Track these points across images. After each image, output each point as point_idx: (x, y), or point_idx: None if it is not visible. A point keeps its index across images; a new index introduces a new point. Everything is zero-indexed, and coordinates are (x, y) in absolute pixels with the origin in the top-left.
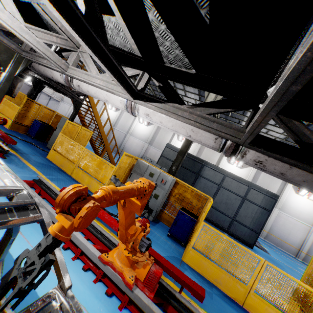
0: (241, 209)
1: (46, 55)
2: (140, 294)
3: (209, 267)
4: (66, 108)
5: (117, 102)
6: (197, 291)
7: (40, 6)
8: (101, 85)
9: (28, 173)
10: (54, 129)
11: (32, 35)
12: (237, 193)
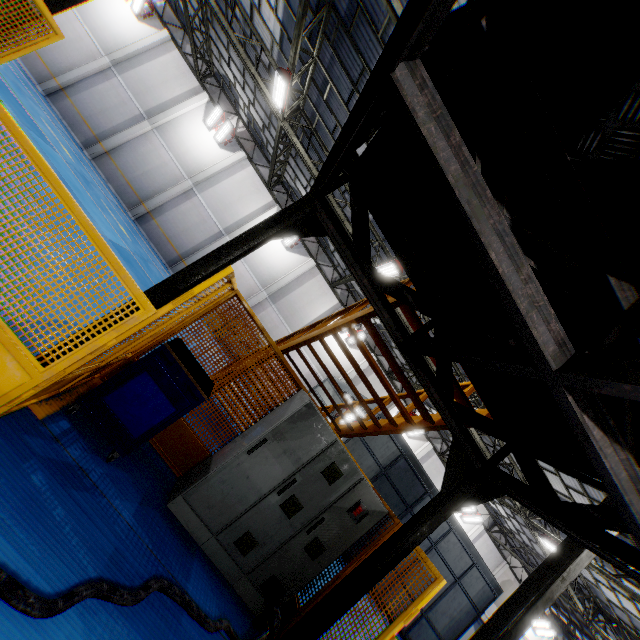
0: (444, 598)
1: None
2: None
3: None
4: None
5: None
6: None
7: None
8: None
9: None
10: None
11: None
12: (452, 568)
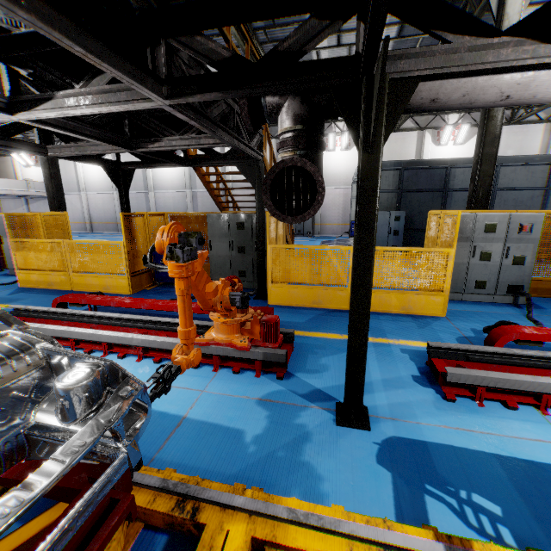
0: (546, 209)
1: None
2: None
3: None
4: (74, 203)
5: None
6: None
7: None
8: None
9: None
10: None
11: None
12: (531, 186)
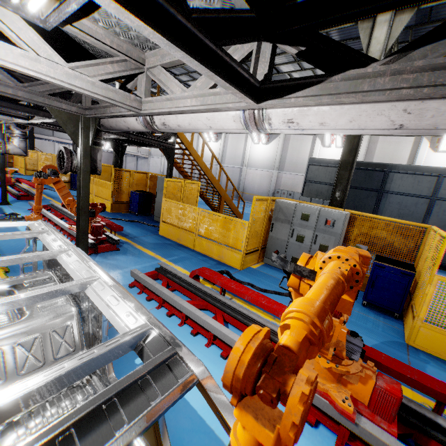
0: None
1: (109, 99)
2: (369, 426)
3: None
4: (157, 163)
5: (227, 124)
6: None
7: (75, 25)
8: (195, 106)
9: (147, 261)
10: (154, 195)
11: (82, 77)
12: None
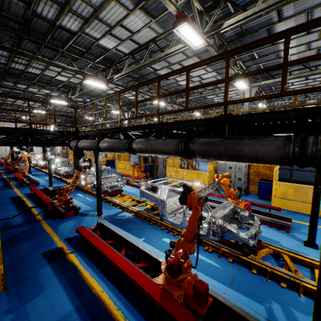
0: None
1: None
2: None
3: (290, 204)
4: None
5: None
6: (276, 208)
7: None
8: None
9: None
10: None
11: None
12: None
